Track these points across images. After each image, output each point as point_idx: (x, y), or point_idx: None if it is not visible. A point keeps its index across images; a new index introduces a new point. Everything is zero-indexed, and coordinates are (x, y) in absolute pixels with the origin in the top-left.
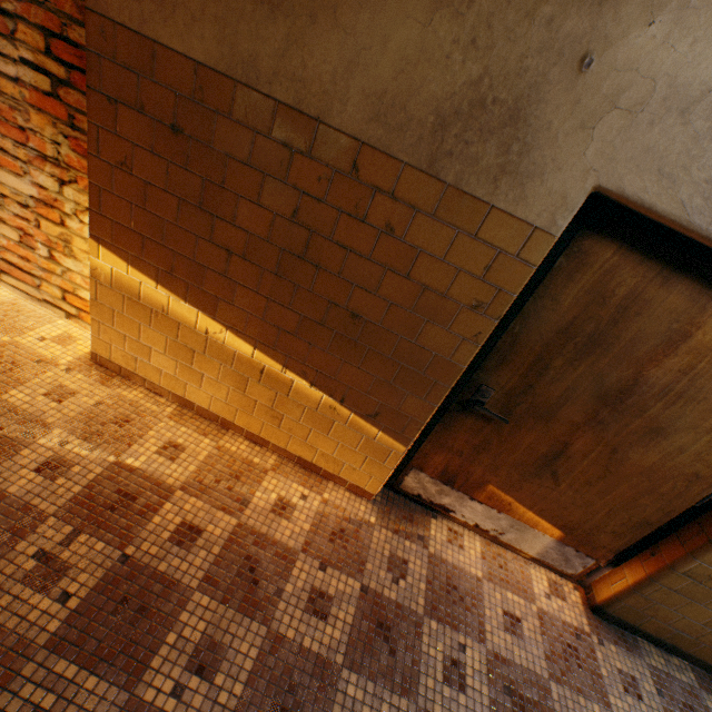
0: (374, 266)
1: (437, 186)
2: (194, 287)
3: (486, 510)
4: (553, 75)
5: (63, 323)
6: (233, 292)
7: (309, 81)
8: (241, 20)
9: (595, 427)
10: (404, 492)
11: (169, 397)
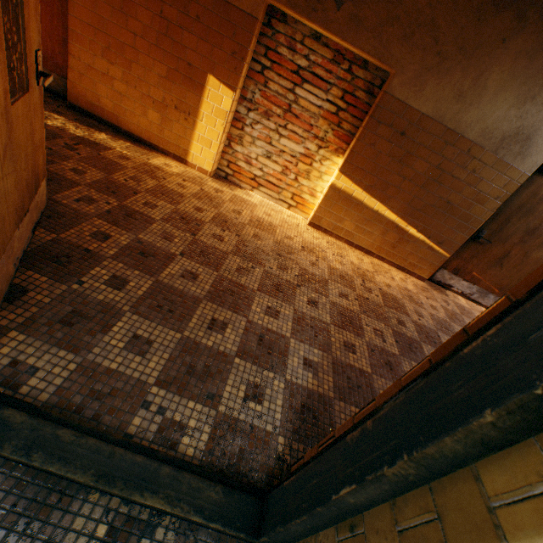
0: (462, 184)
1: (495, 158)
2: (380, 192)
3: (468, 284)
4: (541, 128)
5: (285, 210)
6: (398, 194)
7: (462, 123)
8: (445, 103)
9: (521, 244)
10: (433, 280)
11: (342, 241)
